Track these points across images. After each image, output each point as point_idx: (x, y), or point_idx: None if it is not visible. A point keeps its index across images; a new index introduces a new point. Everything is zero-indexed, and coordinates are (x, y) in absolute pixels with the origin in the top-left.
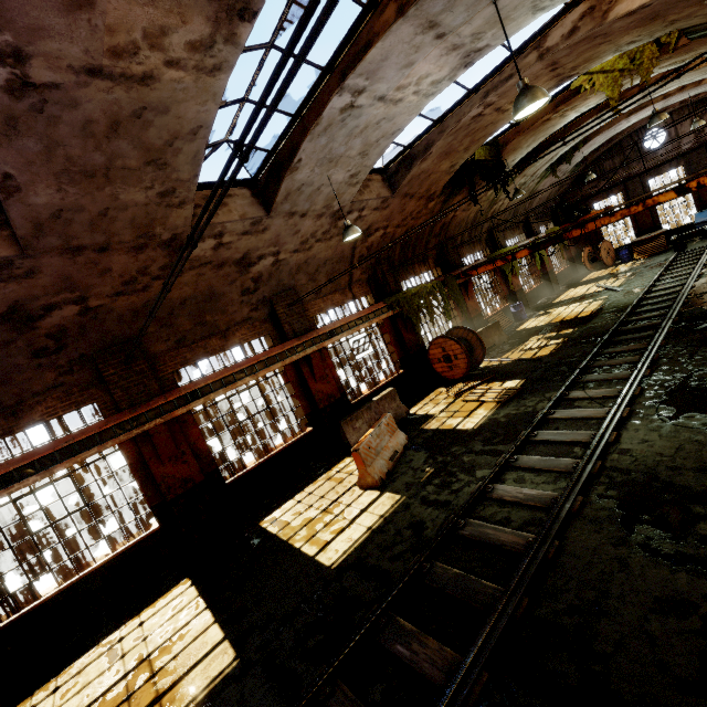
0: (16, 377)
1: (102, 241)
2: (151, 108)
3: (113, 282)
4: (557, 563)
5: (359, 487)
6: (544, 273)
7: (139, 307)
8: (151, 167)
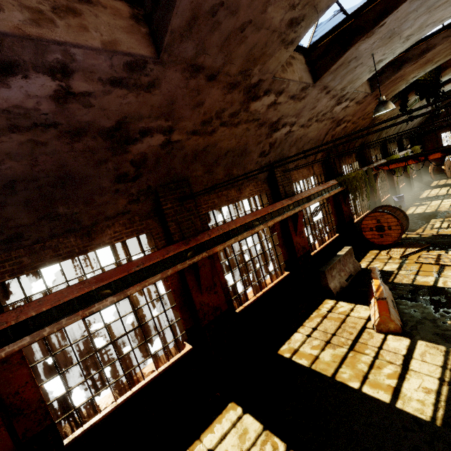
0: (96, 198)
1: (217, 66)
2: None
3: (196, 118)
4: None
5: (377, 331)
6: (406, 177)
7: (199, 150)
8: None
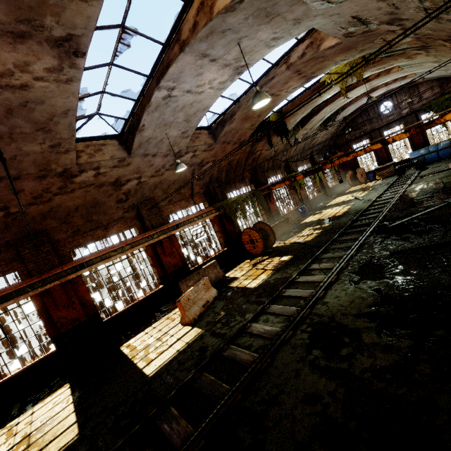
0: None
1: (15, 173)
2: (32, 101)
3: (26, 197)
4: (265, 373)
5: (181, 324)
6: (322, 187)
7: (46, 212)
8: (41, 132)
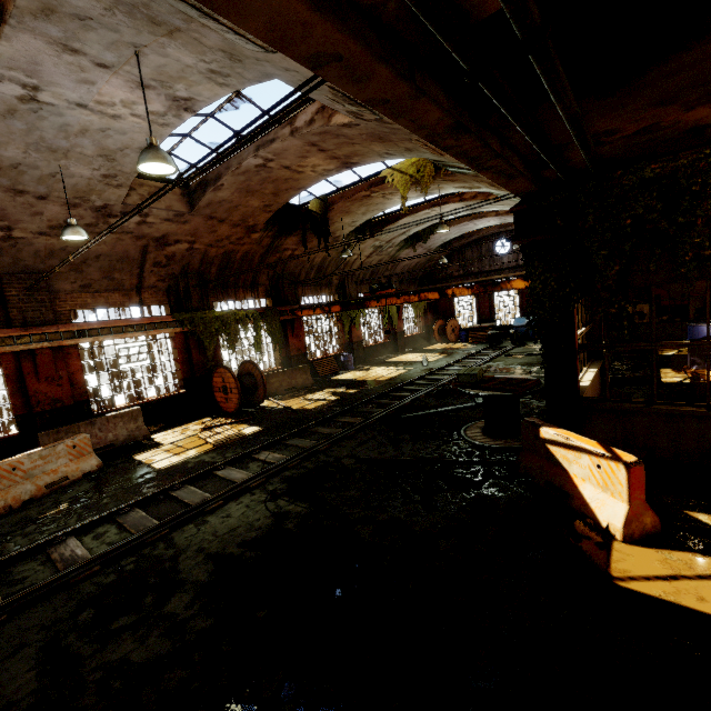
0: None
1: None
2: None
3: None
4: None
5: None
6: (394, 332)
7: None
8: None
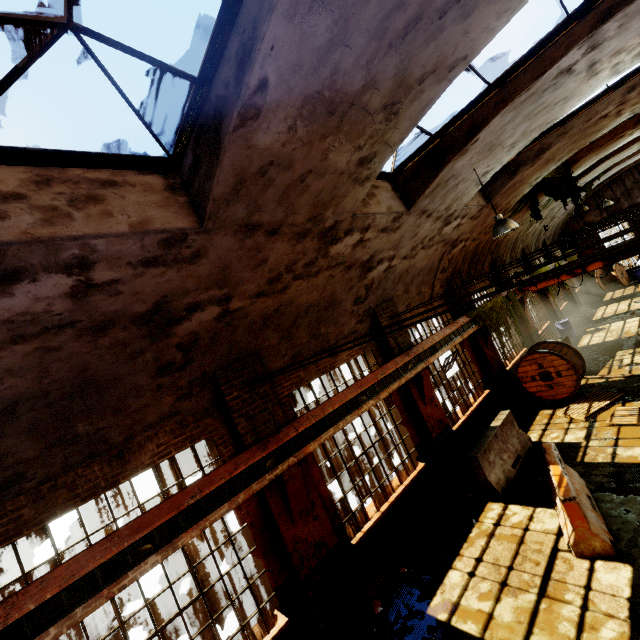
0: (131, 403)
1: (277, 219)
2: (462, 3)
3: (260, 278)
4: None
5: (576, 555)
6: (566, 293)
7: (270, 313)
8: (383, 114)
